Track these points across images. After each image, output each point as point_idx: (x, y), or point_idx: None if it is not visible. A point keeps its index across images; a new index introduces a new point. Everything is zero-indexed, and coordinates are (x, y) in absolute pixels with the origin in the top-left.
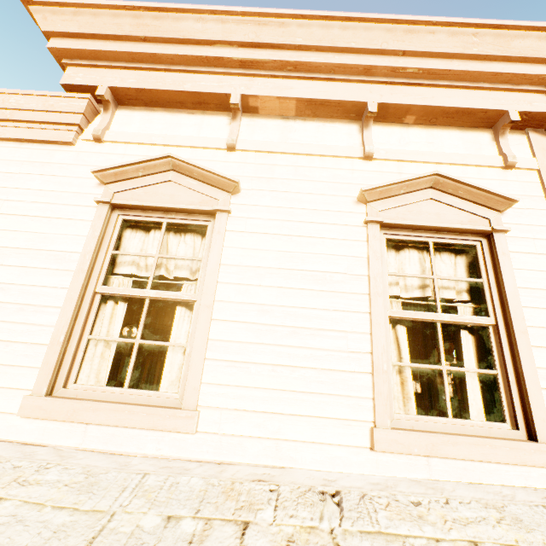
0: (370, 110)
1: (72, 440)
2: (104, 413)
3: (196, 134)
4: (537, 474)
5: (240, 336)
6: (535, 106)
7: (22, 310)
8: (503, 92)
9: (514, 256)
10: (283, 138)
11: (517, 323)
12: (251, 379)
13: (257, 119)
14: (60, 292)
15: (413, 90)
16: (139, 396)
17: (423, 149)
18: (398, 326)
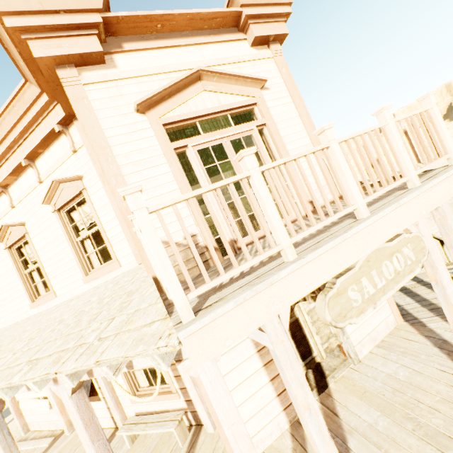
0: (24, 165)
1: (43, 309)
2: (41, 301)
3: (5, 206)
4: (118, 271)
5: (51, 269)
6: (60, 115)
7: (17, 287)
8: (49, 115)
9: (92, 197)
10: (21, 190)
11: (99, 226)
12: (59, 279)
13: (11, 187)
14: (18, 278)
15: (27, 141)
16: (47, 294)
17: (53, 163)
18: (87, 240)
